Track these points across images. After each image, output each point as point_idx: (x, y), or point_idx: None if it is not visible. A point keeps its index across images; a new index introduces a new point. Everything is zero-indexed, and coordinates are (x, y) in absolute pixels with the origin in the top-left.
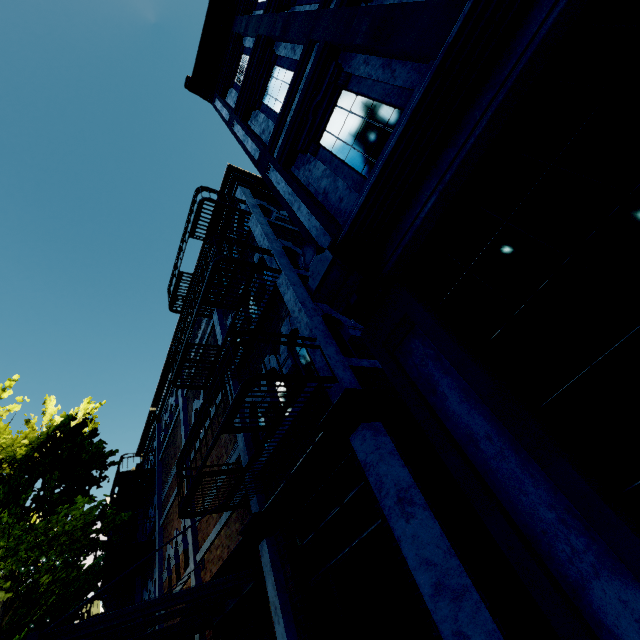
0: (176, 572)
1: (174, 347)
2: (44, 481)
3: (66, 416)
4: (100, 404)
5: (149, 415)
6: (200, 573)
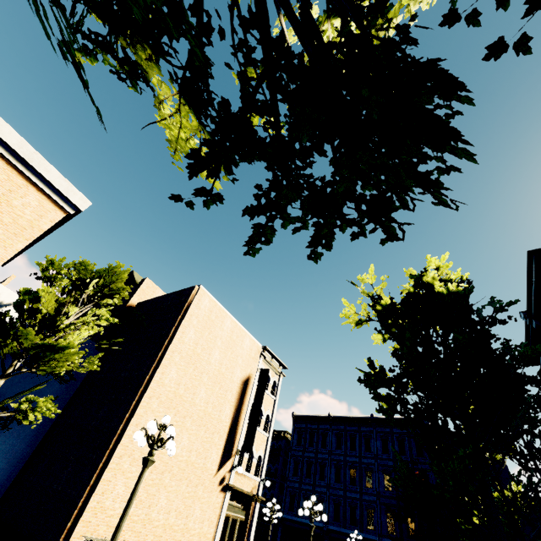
0: None
1: None
2: None
3: None
4: None
5: None
6: None
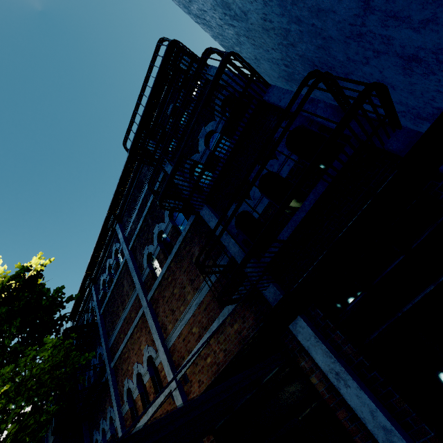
0: (141, 400)
1: (155, 171)
2: (2, 330)
3: (21, 267)
4: (49, 261)
5: (83, 281)
6: (182, 388)
